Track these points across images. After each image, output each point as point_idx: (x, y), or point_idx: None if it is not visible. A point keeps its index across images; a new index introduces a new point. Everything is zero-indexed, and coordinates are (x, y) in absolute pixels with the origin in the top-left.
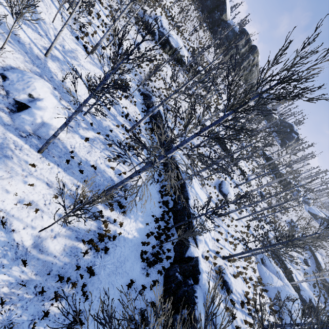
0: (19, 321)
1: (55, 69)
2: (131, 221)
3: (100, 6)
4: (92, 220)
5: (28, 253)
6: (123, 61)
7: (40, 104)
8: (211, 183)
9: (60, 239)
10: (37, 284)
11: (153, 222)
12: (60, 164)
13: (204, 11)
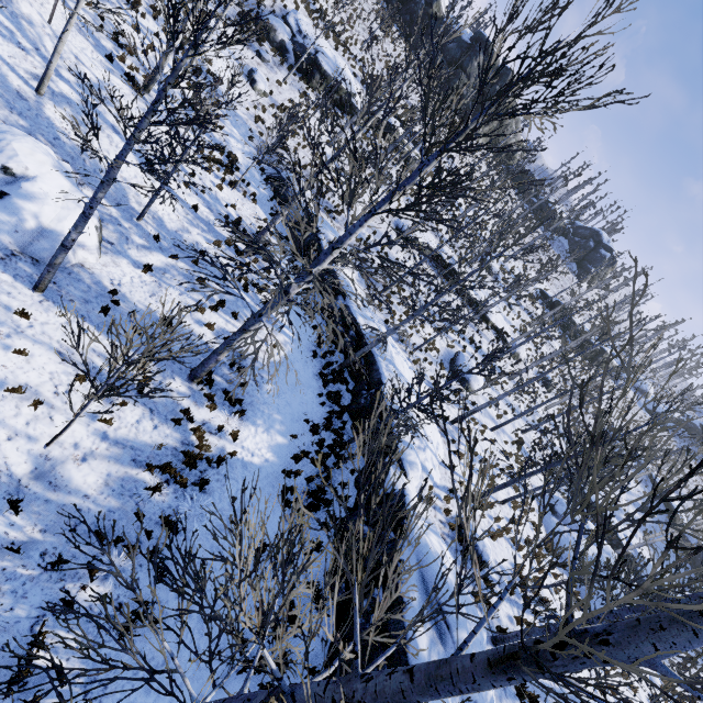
0: (8, 618)
1: (63, 121)
2: (259, 431)
3: None
4: (168, 427)
5: (23, 490)
6: (187, 54)
7: (31, 188)
8: (433, 357)
9: (97, 464)
10: (47, 549)
11: (308, 434)
12: (89, 316)
13: None
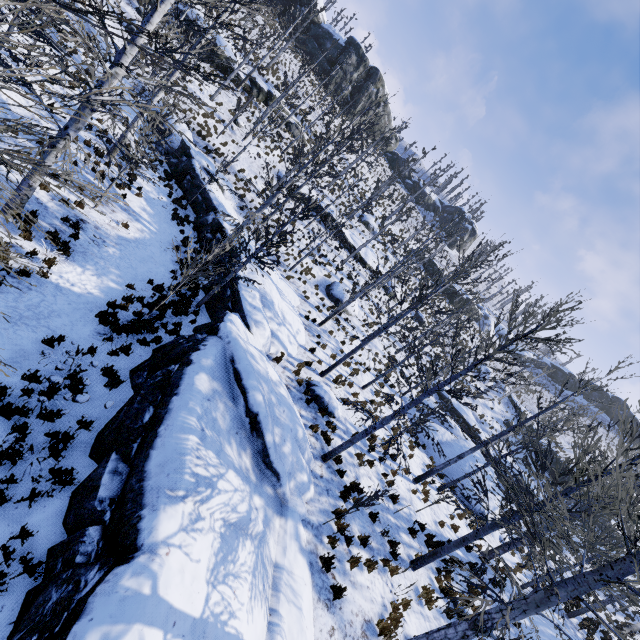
0: None
1: None
2: (87, 273)
3: None
4: None
5: None
6: None
7: None
8: (308, 280)
9: None
10: None
11: (150, 291)
12: None
13: (277, 5)
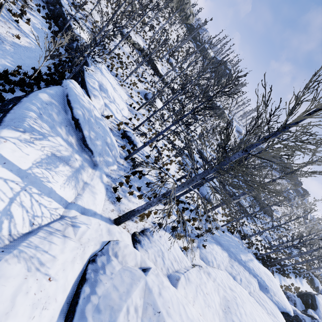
0: None
1: None
2: None
3: None
4: None
5: None
6: None
7: None
8: (134, 89)
9: None
10: None
11: (33, 73)
12: None
13: None
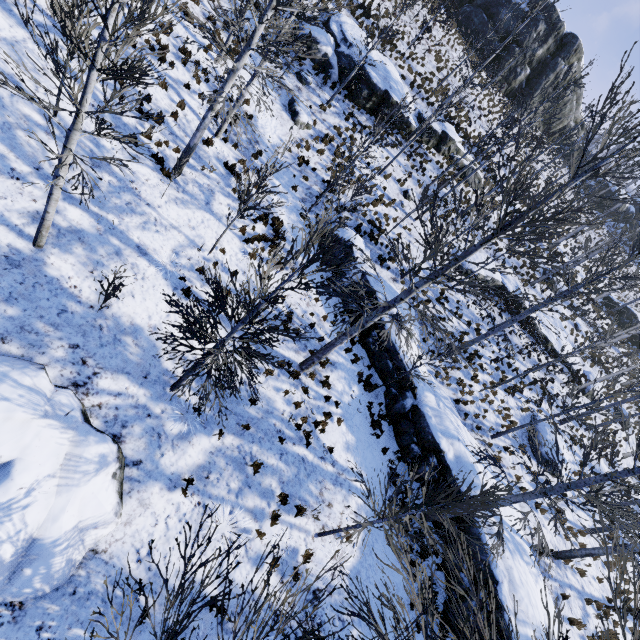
0: None
1: (71, 275)
2: None
3: (187, 26)
4: None
5: None
6: None
7: (3, 497)
8: (511, 438)
9: None
10: None
11: None
12: None
13: None
